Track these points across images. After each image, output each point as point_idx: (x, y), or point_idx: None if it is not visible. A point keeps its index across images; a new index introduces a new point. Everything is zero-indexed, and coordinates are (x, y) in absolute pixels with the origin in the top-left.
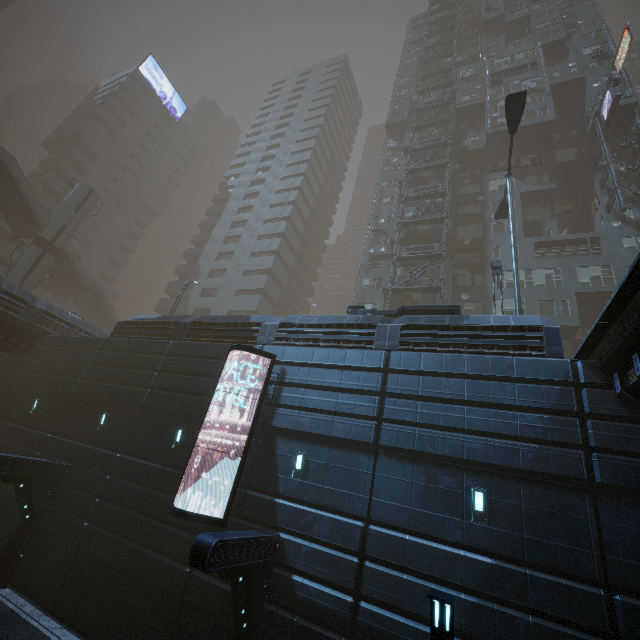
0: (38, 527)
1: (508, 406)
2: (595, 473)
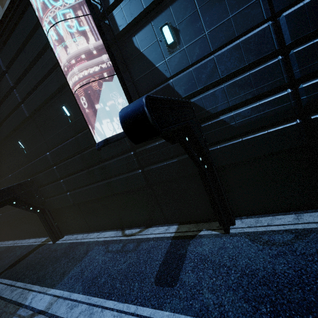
0: (50, 210)
1: None
2: None
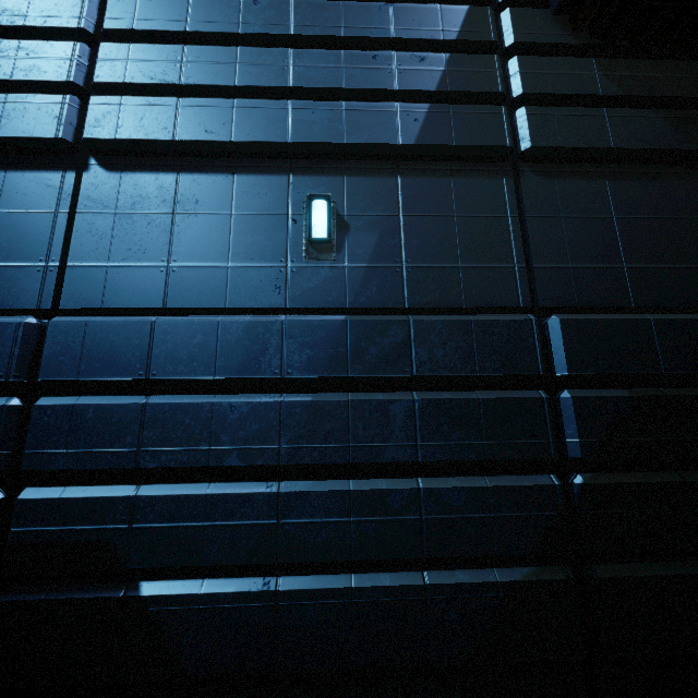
0: None
1: (377, 44)
2: (521, 137)
